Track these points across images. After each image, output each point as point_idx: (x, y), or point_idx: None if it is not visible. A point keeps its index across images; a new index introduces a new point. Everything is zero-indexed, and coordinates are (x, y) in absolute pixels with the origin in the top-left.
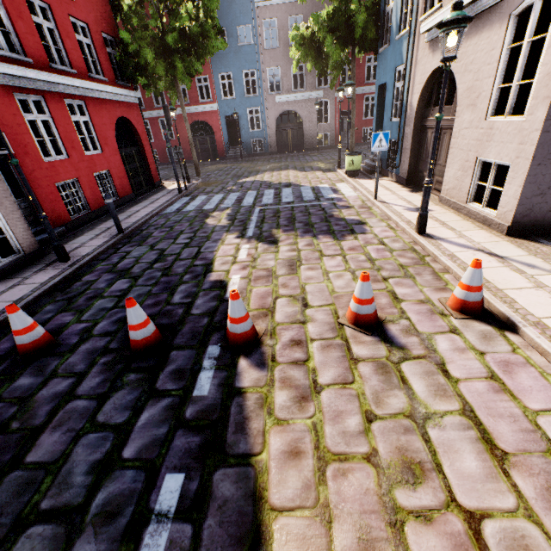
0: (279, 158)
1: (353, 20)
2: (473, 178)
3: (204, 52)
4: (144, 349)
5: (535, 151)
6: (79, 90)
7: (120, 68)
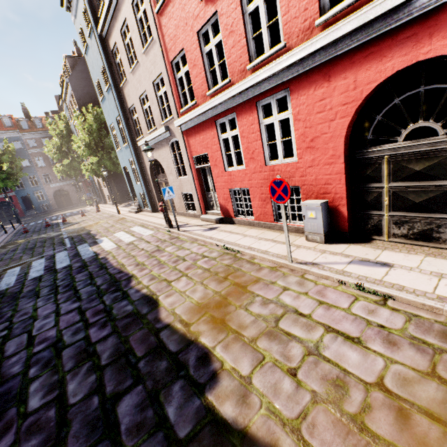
0: (60, 210)
1: (76, 166)
2: (108, 198)
3: (17, 177)
4: (49, 226)
5: (109, 192)
6: None
7: None
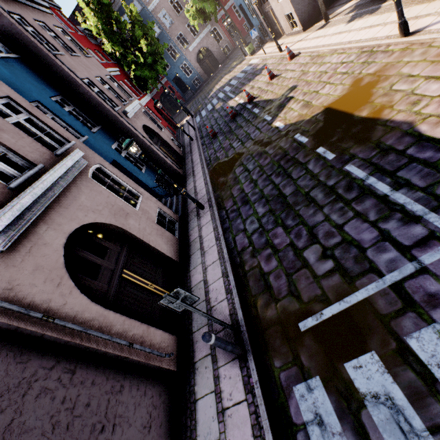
0: (212, 79)
1: None
2: (288, 22)
3: (160, 55)
4: (235, 116)
5: (292, 5)
6: (144, 103)
7: (139, 89)
